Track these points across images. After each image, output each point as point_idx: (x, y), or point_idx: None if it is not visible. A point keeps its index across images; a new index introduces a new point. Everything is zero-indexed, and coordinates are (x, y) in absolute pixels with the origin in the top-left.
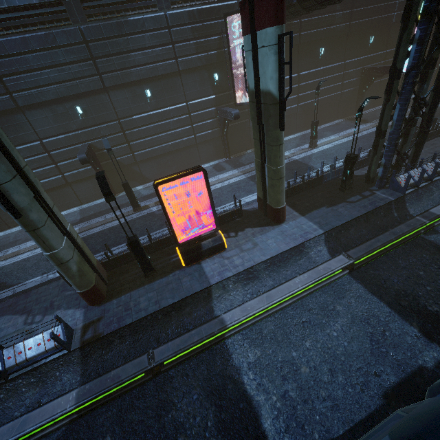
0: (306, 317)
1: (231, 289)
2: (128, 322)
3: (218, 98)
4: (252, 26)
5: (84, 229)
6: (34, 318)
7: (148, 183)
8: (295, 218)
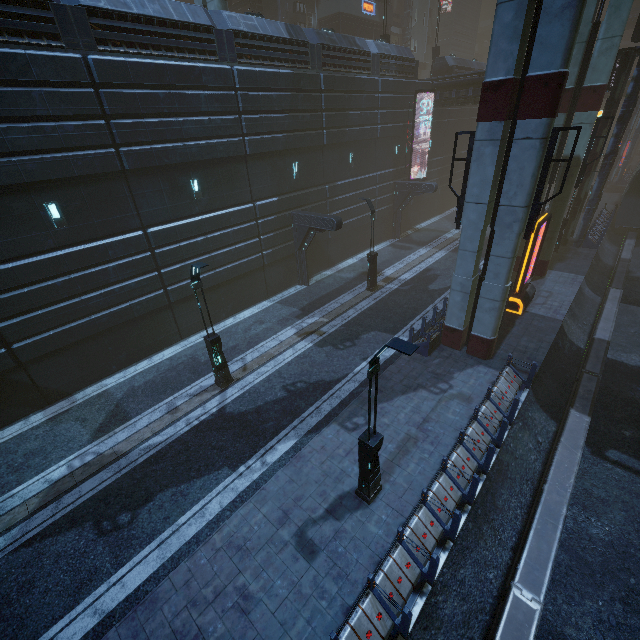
0: (633, 330)
1: (569, 324)
2: (542, 358)
3: (396, 172)
4: (573, 108)
5: (332, 316)
6: (439, 387)
7: (331, 267)
8: (549, 272)
